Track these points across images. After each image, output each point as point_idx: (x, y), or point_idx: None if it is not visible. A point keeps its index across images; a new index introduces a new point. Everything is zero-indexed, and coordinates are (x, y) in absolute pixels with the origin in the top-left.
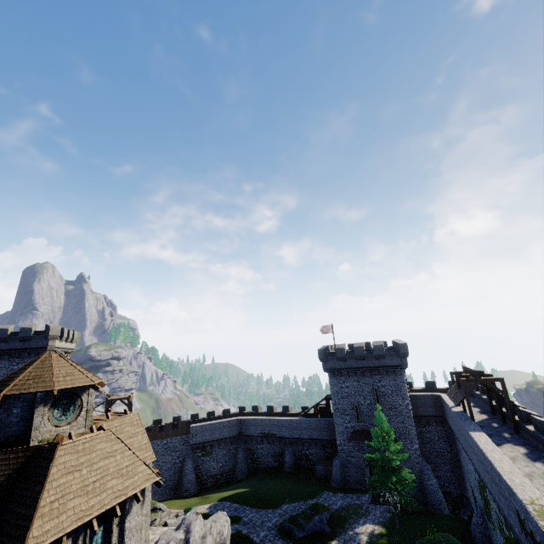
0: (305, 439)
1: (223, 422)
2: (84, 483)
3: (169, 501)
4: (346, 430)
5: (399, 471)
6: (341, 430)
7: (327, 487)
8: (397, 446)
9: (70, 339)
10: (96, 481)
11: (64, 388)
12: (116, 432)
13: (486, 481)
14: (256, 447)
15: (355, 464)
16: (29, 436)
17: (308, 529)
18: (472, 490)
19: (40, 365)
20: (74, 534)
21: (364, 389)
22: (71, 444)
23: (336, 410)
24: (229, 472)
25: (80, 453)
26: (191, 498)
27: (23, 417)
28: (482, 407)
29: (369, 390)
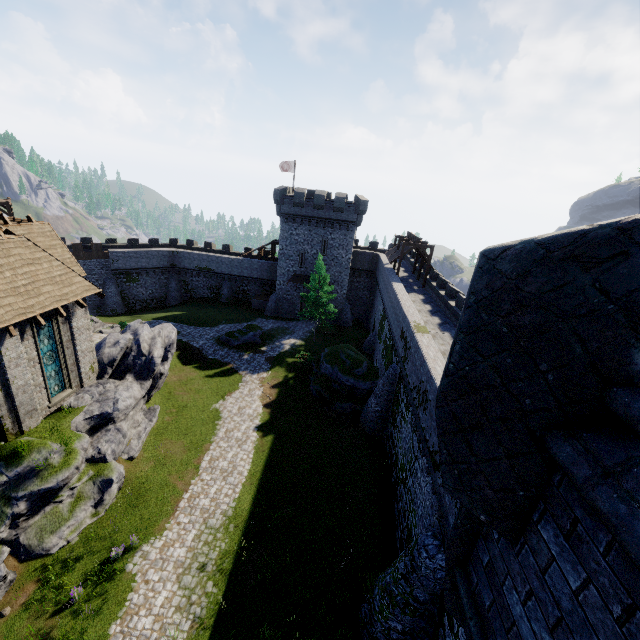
0: (245, 278)
1: (151, 252)
2: (12, 285)
3: None
4: (288, 273)
5: (328, 306)
6: (283, 273)
7: (261, 315)
8: (331, 289)
9: None
10: (27, 285)
11: None
12: None
13: (389, 314)
14: (191, 280)
15: (290, 301)
16: None
17: (243, 341)
18: (374, 323)
19: None
20: (18, 326)
21: (314, 239)
22: None
23: (281, 255)
24: (160, 298)
25: None
26: (120, 317)
27: None
28: (407, 268)
29: (318, 241)
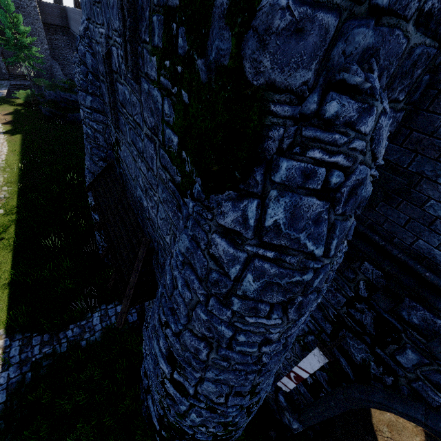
0: None
1: None
2: None
3: None
4: None
5: (30, 48)
6: None
7: None
8: (26, 28)
9: None
10: None
11: None
12: None
13: None
14: None
15: None
16: None
17: None
18: None
19: None
20: None
21: None
22: None
23: None
24: None
25: None
26: None
27: None
28: None
29: None
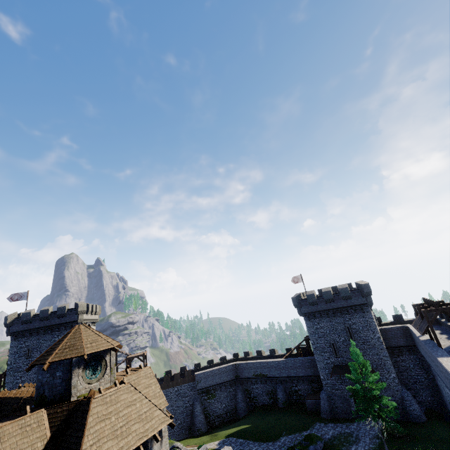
0: (293, 377)
1: (221, 368)
2: (114, 428)
3: (185, 440)
4: (327, 366)
5: (380, 399)
6: (322, 366)
7: (318, 419)
8: (374, 377)
9: (94, 312)
10: (123, 426)
11: (91, 353)
12: (134, 384)
13: None
14: (251, 387)
15: (340, 396)
16: (70, 393)
17: None
18: None
19: (73, 336)
20: None
21: (337, 328)
22: (101, 397)
23: (315, 349)
24: (231, 411)
25: (108, 404)
26: (203, 436)
27: (64, 379)
28: (449, 333)
29: (342, 328)
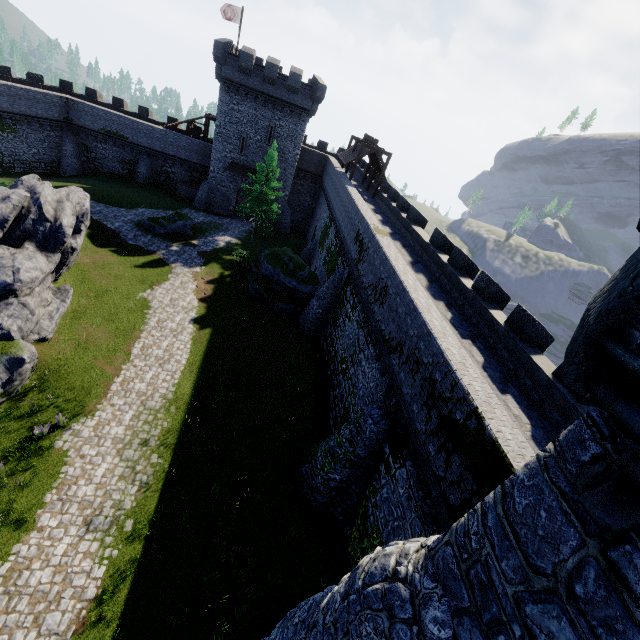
0: (169, 156)
1: (33, 92)
2: None
3: None
4: (224, 159)
5: (271, 204)
6: (218, 158)
7: (189, 206)
8: (277, 184)
9: None
10: None
11: None
12: None
13: (340, 219)
14: (95, 146)
15: (224, 194)
16: None
17: (171, 229)
18: (314, 232)
19: None
20: None
21: (259, 122)
22: None
23: (218, 135)
24: (50, 163)
25: None
26: None
27: None
28: (355, 177)
29: (264, 126)
